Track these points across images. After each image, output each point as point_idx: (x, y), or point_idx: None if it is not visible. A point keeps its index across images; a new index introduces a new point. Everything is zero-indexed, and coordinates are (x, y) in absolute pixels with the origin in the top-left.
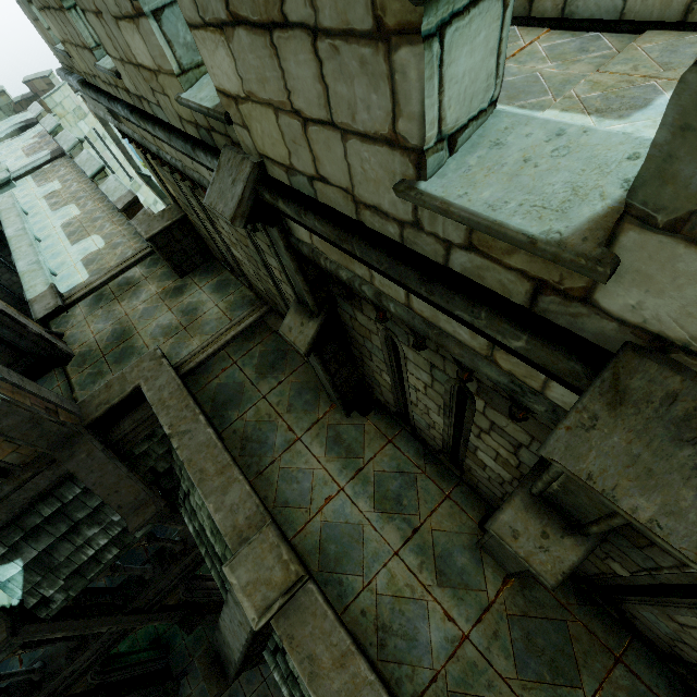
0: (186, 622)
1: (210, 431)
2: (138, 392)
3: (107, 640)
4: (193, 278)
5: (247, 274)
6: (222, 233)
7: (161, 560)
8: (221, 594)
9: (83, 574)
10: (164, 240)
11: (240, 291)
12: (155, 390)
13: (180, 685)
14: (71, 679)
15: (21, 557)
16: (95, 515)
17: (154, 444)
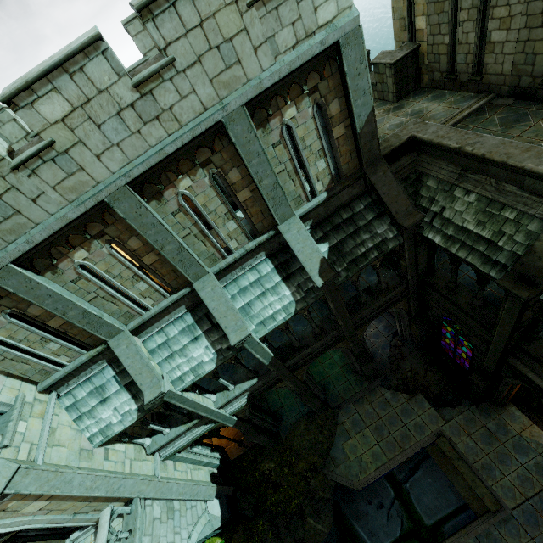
0: (361, 358)
1: (500, 138)
2: (406, 144)
3: (329, 340)
4: (407, 100)
5: (487, 65)
6: (494, 17)
7: (370, 293)
8: (480, 270)
9: (356, 263)
10: (401, 66)
11: (457, 95)
12: (429, 134)
13: (335, 415)
14: (307, 358)
15: (328, 241)
16: (368, 226)
17: (407, 185)
